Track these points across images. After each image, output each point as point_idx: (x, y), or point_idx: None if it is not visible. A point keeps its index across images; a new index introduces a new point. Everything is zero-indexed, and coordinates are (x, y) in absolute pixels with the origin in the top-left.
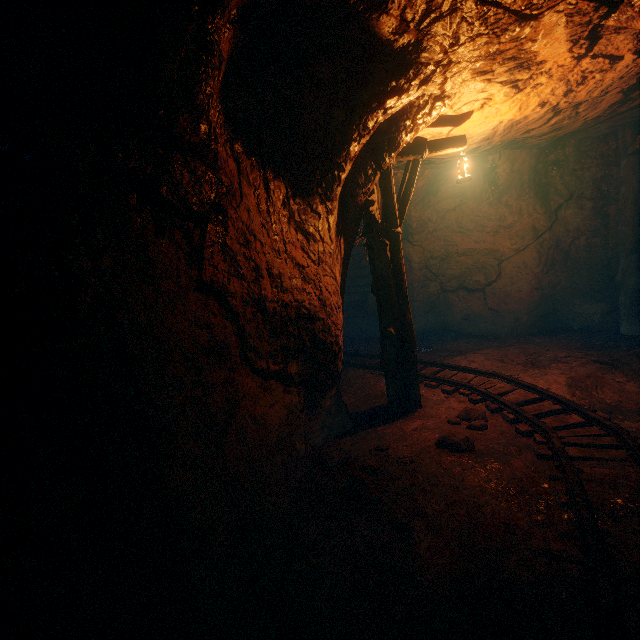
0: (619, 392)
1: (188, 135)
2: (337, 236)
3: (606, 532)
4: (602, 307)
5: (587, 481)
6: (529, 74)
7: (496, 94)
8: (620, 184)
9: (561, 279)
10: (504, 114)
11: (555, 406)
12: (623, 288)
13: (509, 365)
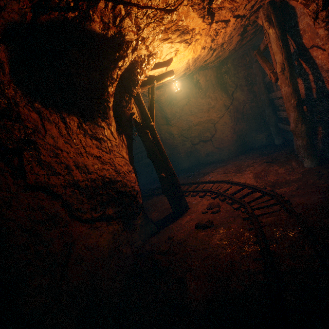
0: (276, 175)
1: None
2: (119, 135)
3: (273, 252)
4: (265, 134)
5: (264, 226)
6: (190, 35)
7: (179, 47)
8: (255, 76)
9: (243, 126)
10: (187, 56)
11: (249, 190)
12: (270, 123)
13: (228, 174)
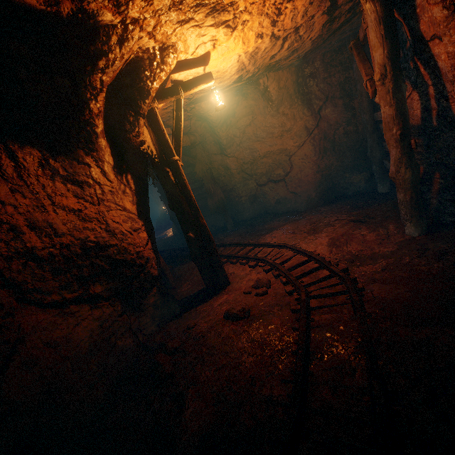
0: (362, 243)
1: None
2: (120, 175)
3: (310, 373)
4: (364, 175)
5: (315, 328)
6: (231, 14)
7: (218, 35)
8: (356, 83)
9: (333, 161)
10: (234, 49)
11: (315, 265)
12: (373, 160)
13: (298, 235)
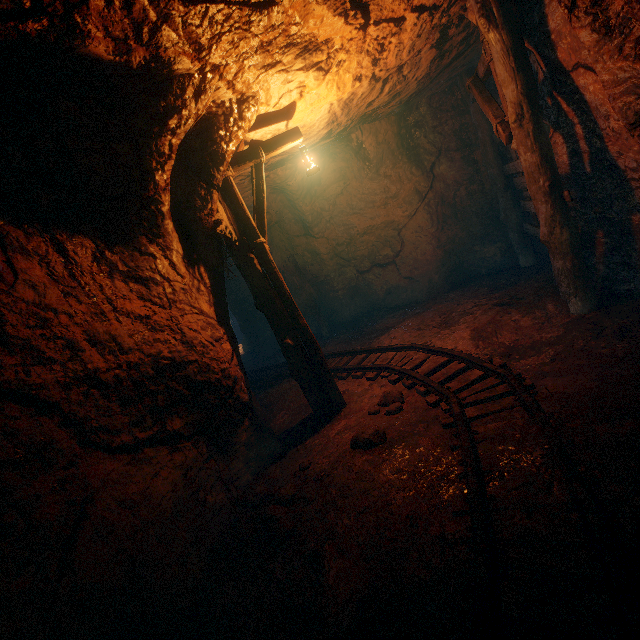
0: (516, 331)
1: None
2: (191, 268)
3: (491, 497)
4: (499, 247)
5: (481, 442)
6: (325, 54)
7: (307, 80)
8: (476, 130)
9: (457, 231)
10: (326, 97)
11: (460, 365)
12: (509, 225)
13: (425, 331)
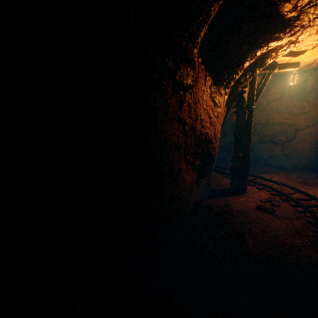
0: None
1: (189, 54)
2: (225, 106)
3: None
4: None
5: None
6: None
7: None
8: None
9: None
10: None
11: (317, 203)
12: None
13: (292, 182)
